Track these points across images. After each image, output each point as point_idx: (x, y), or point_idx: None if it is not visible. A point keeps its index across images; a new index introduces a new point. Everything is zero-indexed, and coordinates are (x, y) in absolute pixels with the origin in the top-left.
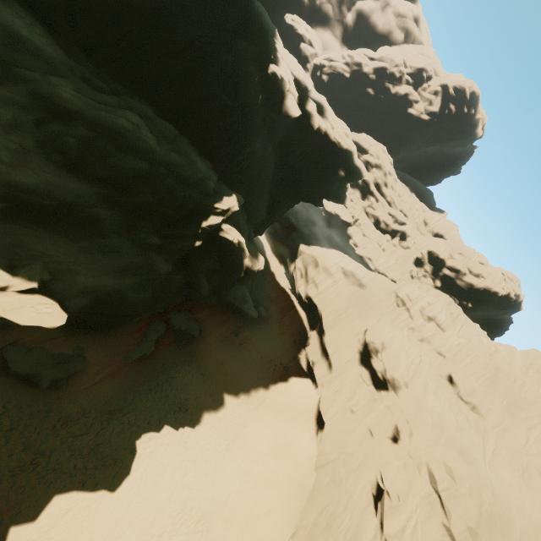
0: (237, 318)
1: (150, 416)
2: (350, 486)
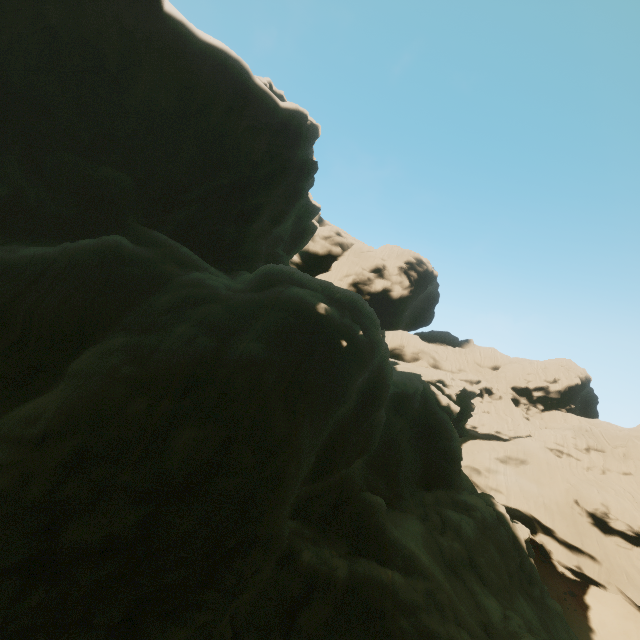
0: None
1: None
2: None
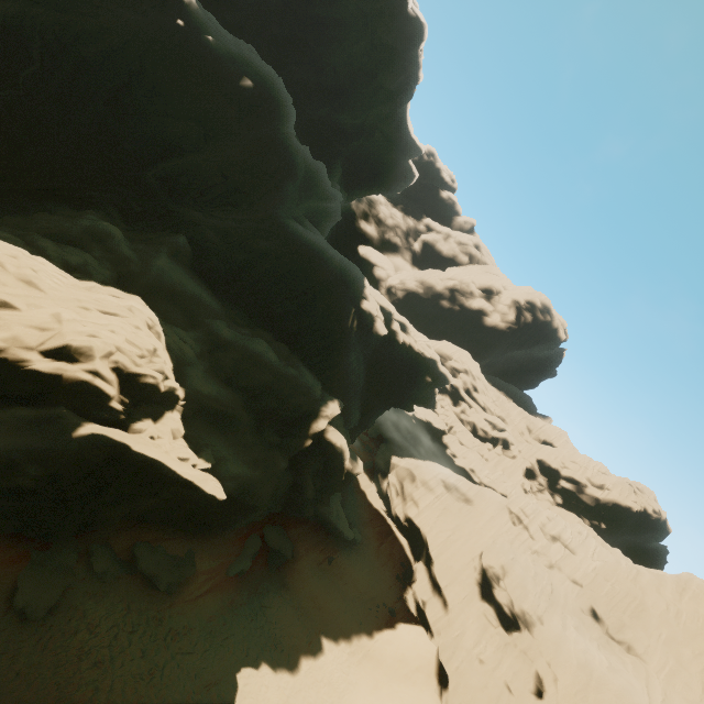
0: (331, 540)
1: (247, 647)
2: None
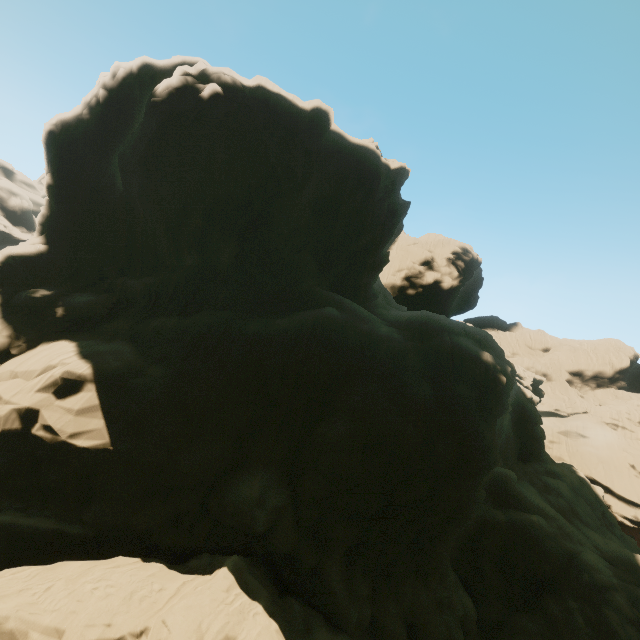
0: None
1: None
2: None
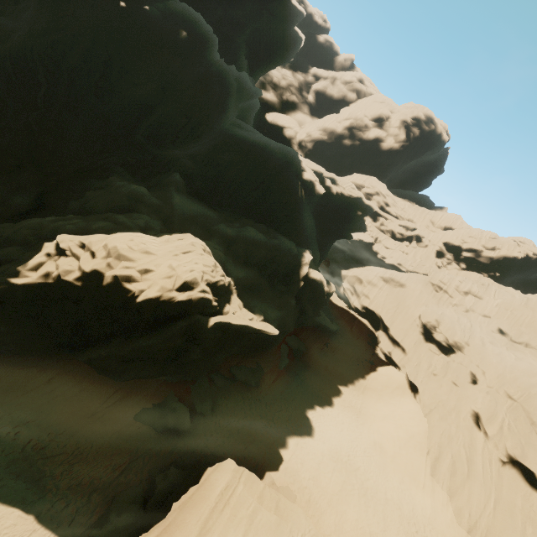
0: (323, 334)
1: (305, 401)
2: (454, 418)
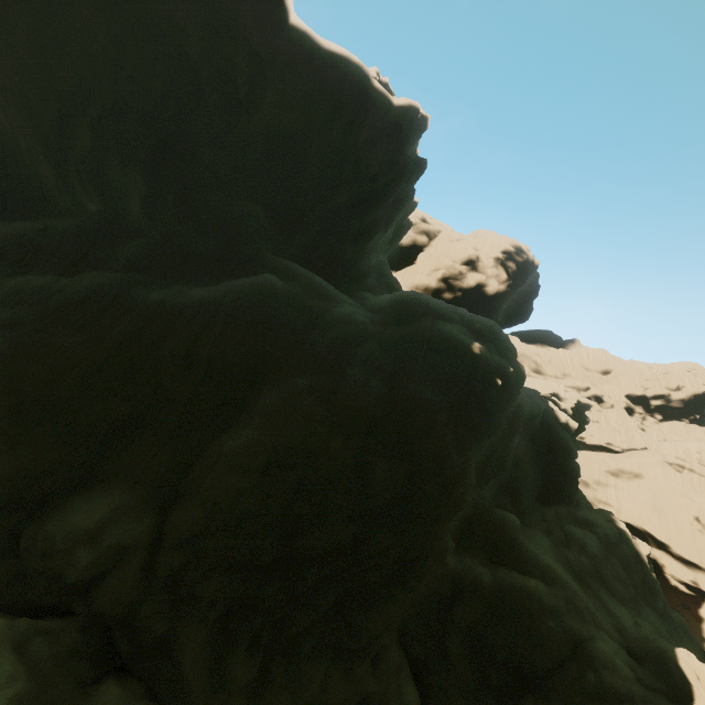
0: None
1: None
2: None
